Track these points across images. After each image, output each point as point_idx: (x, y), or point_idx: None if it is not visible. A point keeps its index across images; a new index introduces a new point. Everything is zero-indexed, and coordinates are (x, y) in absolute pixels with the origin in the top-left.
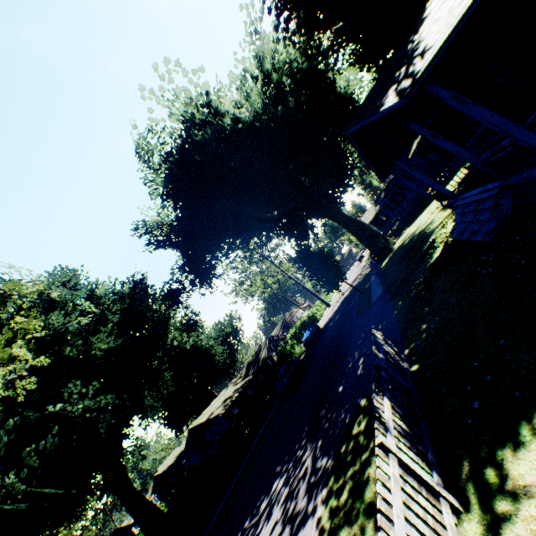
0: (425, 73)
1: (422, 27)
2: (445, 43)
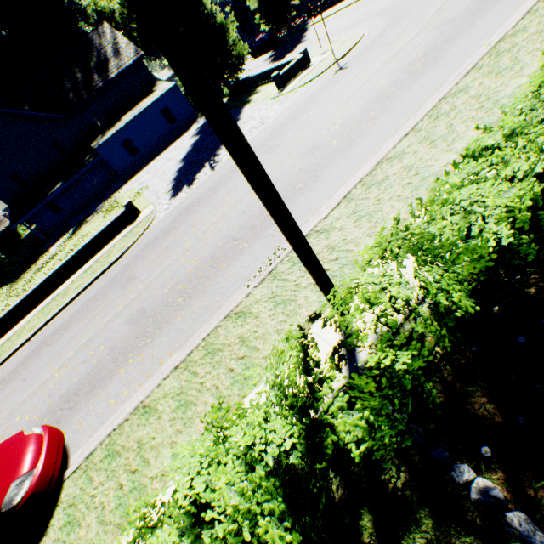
0: None
1: None
2: None
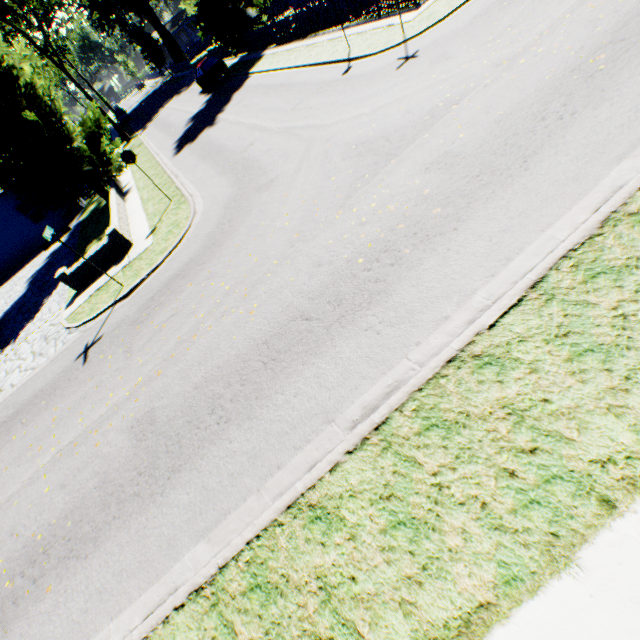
0: None
1: None
2: None
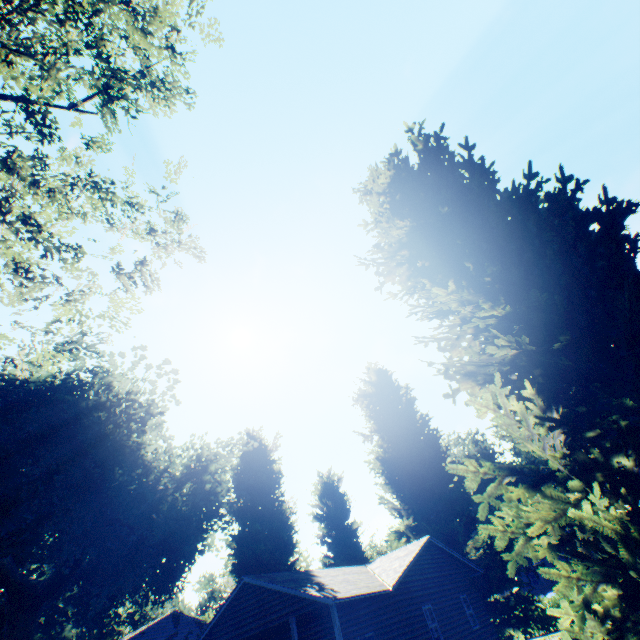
0: (342, 598)
1: (318, 577)
2: (351, 596)
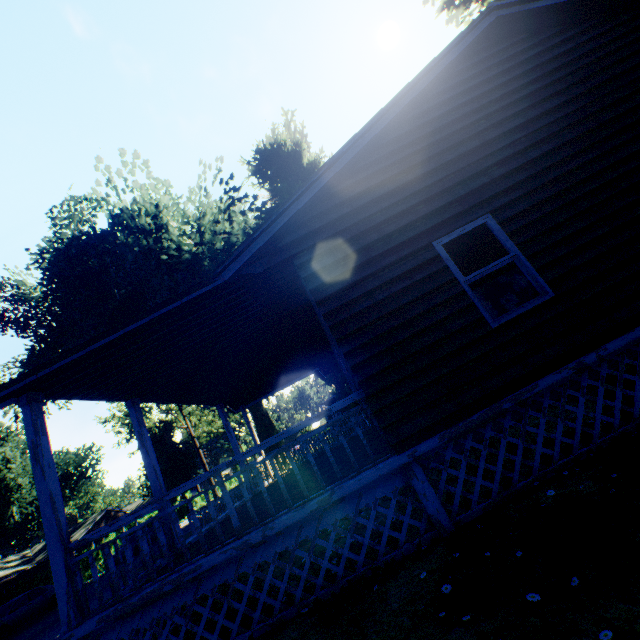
0: None
1: None
2: (24, 380)
